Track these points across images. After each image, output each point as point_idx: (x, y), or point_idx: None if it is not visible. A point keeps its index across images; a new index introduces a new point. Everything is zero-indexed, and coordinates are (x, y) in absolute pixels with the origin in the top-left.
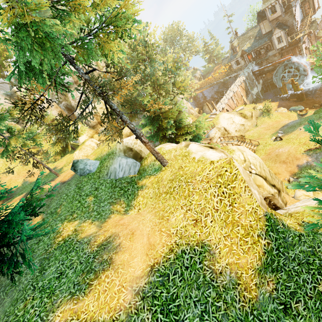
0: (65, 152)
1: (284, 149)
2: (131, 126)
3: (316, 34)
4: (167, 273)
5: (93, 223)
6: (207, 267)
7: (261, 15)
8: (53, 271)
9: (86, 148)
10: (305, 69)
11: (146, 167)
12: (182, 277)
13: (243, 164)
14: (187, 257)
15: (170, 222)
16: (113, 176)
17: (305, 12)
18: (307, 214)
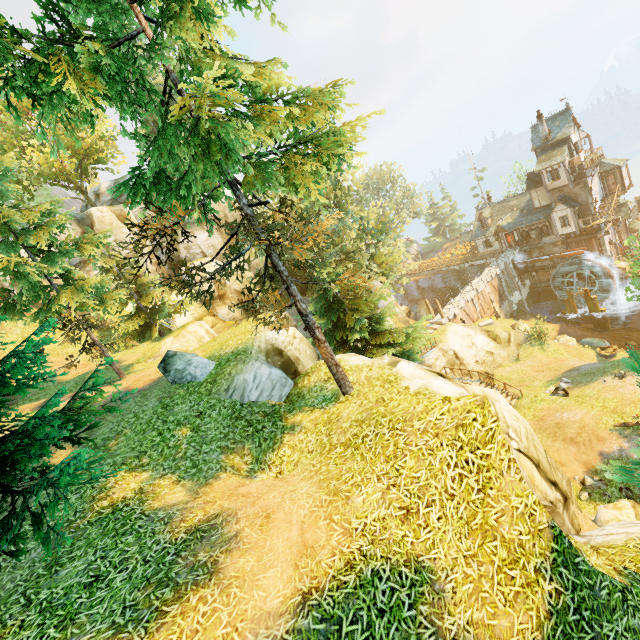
0: (143, 337)
1: (573, 414)
2: (301, 305)
3: (627, 224)
4: (338, 617)
5: (181, 483)
6: (426, 619)
7: (534, 179)
8: (78, 571)
9: (188, 336)
10: (610, 277)
11: (305, 391)
12: (369, 632)
13: None
14: (384, 589)
15: (353, 505)
16: (239, 395)
17: (607, 188)
18: (633, 552)
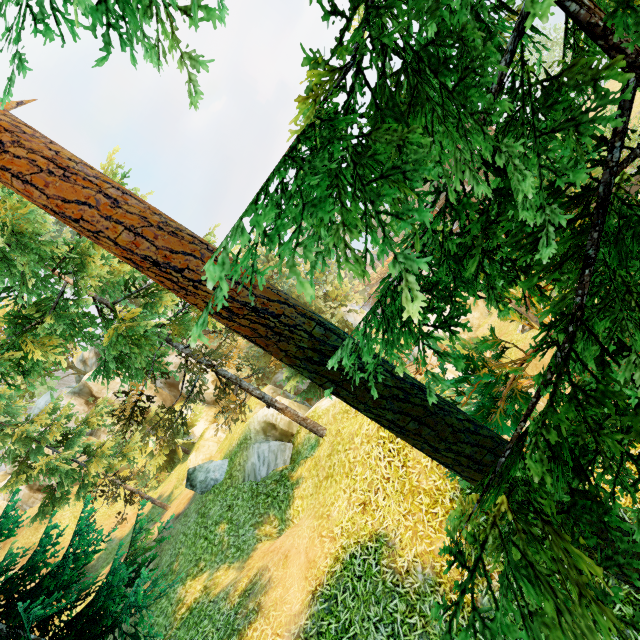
0: (173, 463)
1: None
2: (256, 392)
3: None
4: (334, 594)
5: (232, 567)
6: (386, 567)
7: None
8: None
9: (206, 444)
10: None
11: (300, 447)
12: (355, 593)
13: None
14: (359, 562)
15: (332, 519)
16: (253, 477)
17: None
18: None
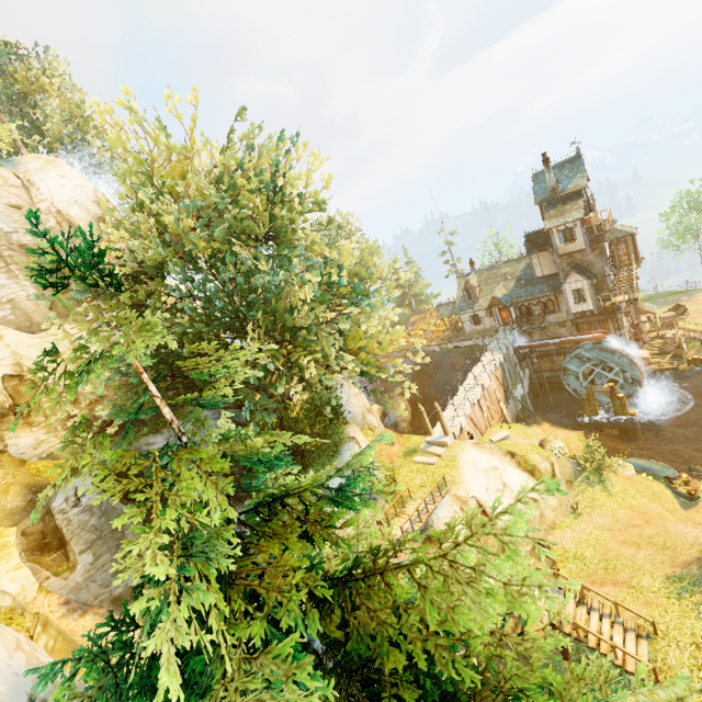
0: None
1: None
2: None
3: (635, 304)
4: None
5: None
6: None
7: (536, 241)
8: None
9: None
10: (638, 370)
11: None
12: None
13: None
14: None
15: None
16: None
17: (618, 259)
18: None
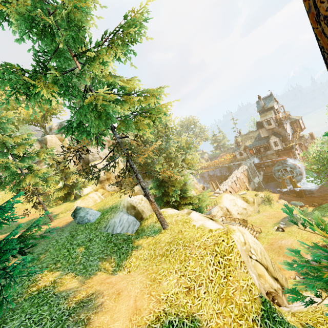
0: (66, 200)
1: (287, 241)
2: (143, 184)
3: (306, 145)
4: None
5: (76, 277)
6: None
7: (260, 124)
8: (15, 326)
9: (89, 199)
10: (300, 170)
11: (145, 228)
12: None
13: (243, 247)
14: None
15: (162, 286)
16: (111, 230)
17: (294, 129)
18: (311, 314)
